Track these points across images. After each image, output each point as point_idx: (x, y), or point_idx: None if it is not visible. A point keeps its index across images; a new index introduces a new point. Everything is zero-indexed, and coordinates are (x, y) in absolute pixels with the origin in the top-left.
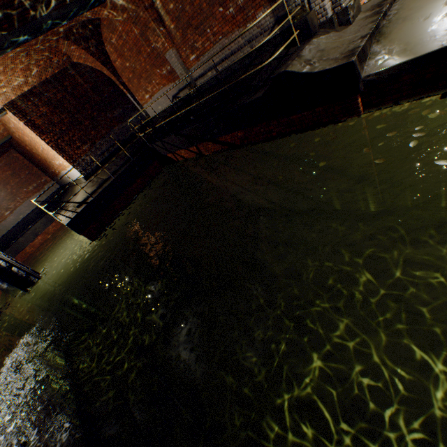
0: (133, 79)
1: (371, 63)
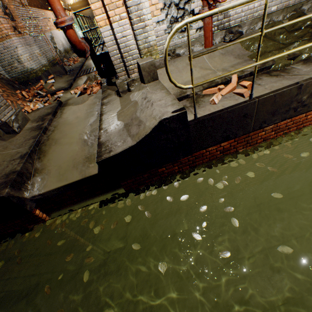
0: None
1: (35, 181)
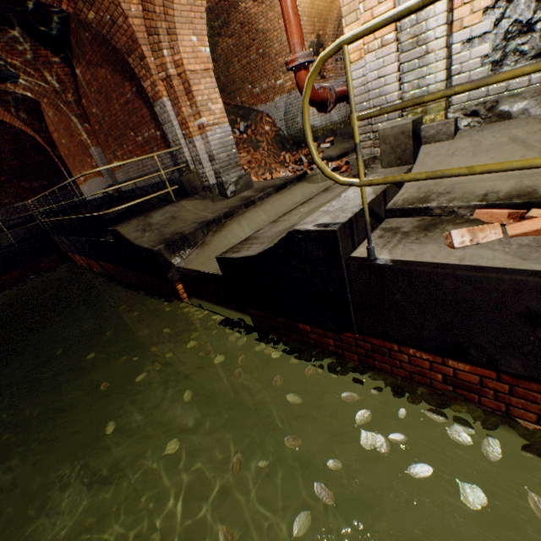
0: (70, 157)
1: (193, 253)
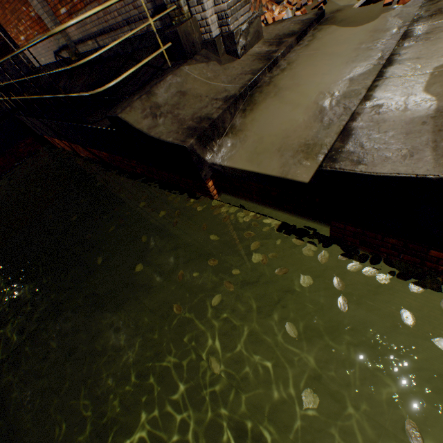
0: None
1: (224, 144)
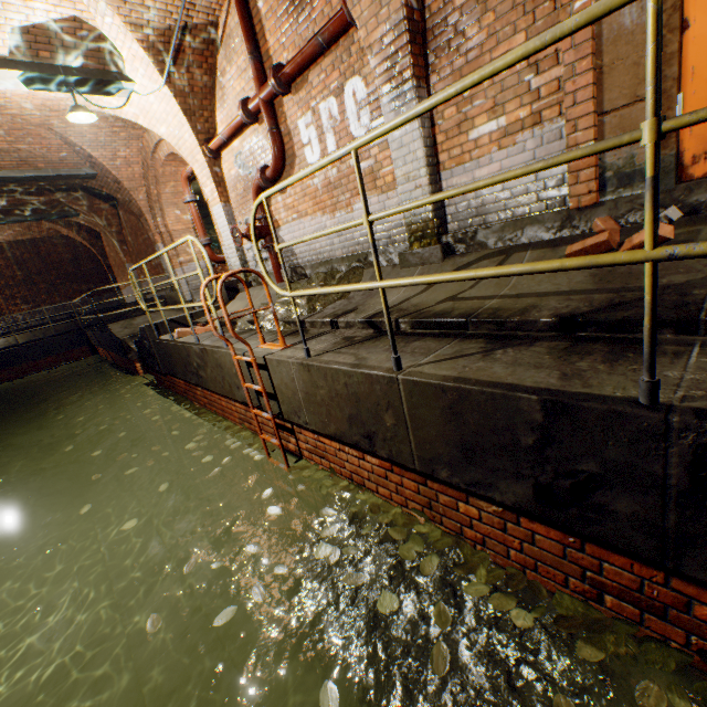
0: (116, 267)
1: None
